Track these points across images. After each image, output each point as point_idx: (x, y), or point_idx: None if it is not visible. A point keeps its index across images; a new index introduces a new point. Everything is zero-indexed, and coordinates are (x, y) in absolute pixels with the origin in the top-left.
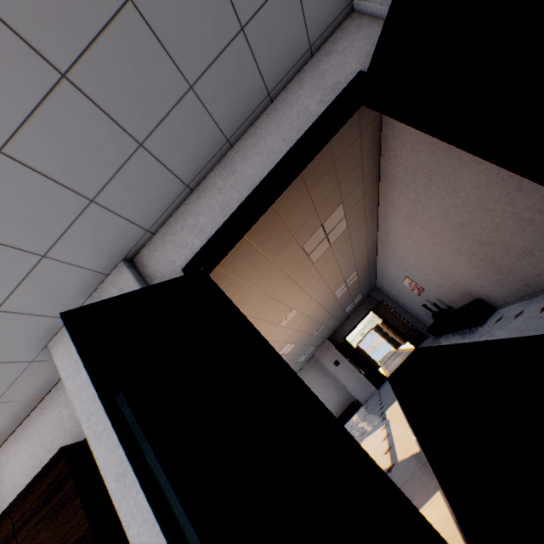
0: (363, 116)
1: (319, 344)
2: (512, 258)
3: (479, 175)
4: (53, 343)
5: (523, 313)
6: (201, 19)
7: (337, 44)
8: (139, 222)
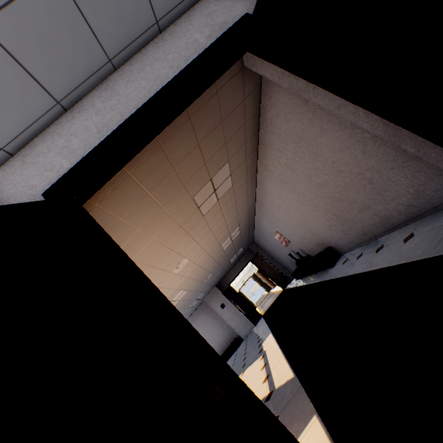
0: (246, 82)
1: (208, 290)
2: (355, 212)
3: (335, 141)
4: None
5: (363, 254)
6: None
7: None
8: None
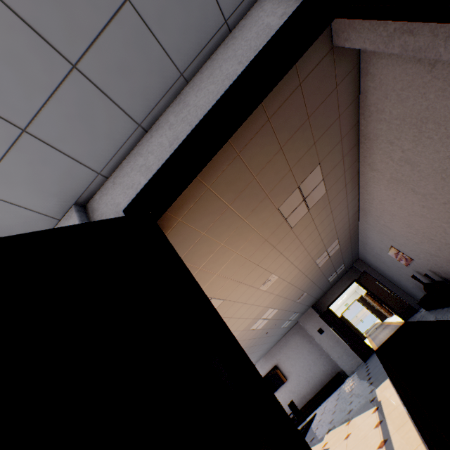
0: (338, 65)
1: (302, 311)
2: None
3: None
4: None
5: None
6: None
7: None
8: (87, 162)
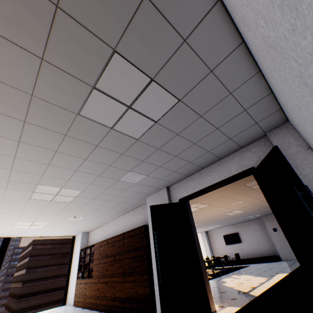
0: None
1: (266, 214)
2: None
3: None
4: (147, 198)
5: None
6: (194, 153)
7: (253, 148)
8: (172, 181)
